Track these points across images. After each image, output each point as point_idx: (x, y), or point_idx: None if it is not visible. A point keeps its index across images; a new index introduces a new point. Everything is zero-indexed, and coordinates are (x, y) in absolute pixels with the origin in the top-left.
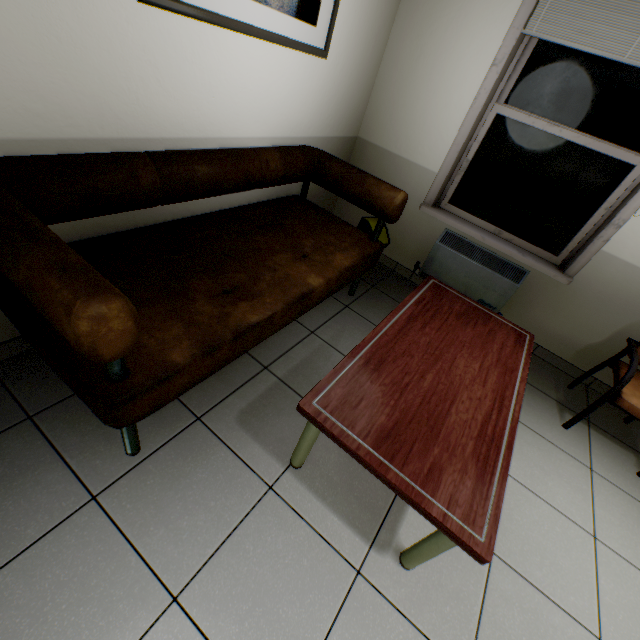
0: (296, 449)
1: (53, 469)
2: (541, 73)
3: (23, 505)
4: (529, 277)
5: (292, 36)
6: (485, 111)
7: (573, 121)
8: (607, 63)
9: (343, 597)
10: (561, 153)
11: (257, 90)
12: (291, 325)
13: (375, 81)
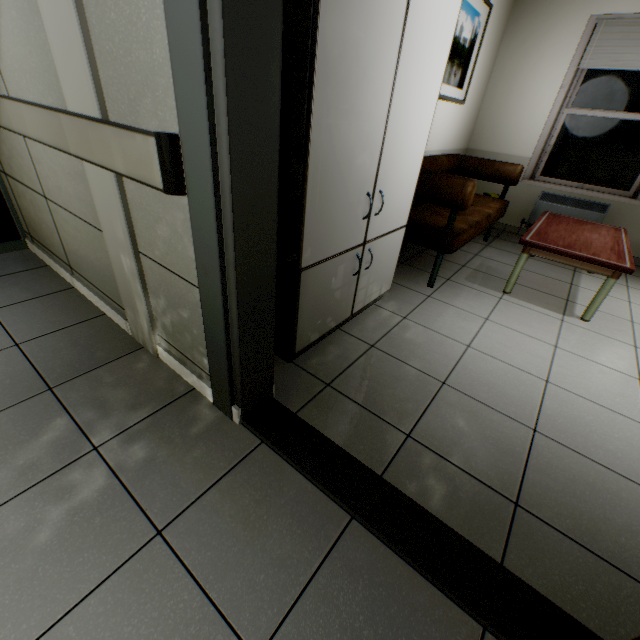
0: (509, 279)
1: (405, 289)
2: (592, 86)
3: (405, 296)
4: (611, 209)
5: (454, 97)
6: (558, 114)
7: (620, 108)
8: (635, 73)
9: (559, 325)
10: (616, 127)
11: (439, 125)
12: (462, 252)
13: (479, 113)
